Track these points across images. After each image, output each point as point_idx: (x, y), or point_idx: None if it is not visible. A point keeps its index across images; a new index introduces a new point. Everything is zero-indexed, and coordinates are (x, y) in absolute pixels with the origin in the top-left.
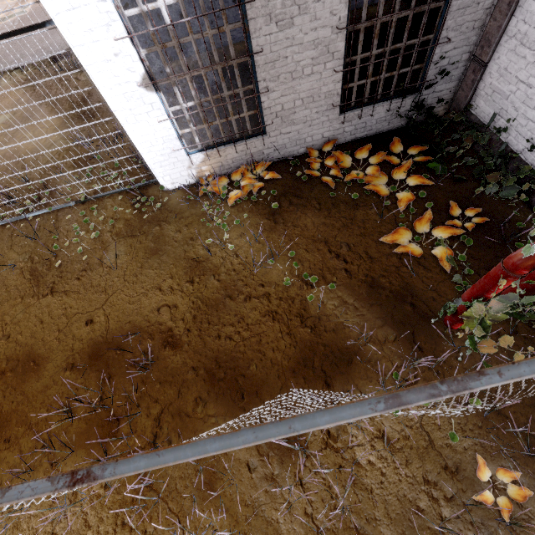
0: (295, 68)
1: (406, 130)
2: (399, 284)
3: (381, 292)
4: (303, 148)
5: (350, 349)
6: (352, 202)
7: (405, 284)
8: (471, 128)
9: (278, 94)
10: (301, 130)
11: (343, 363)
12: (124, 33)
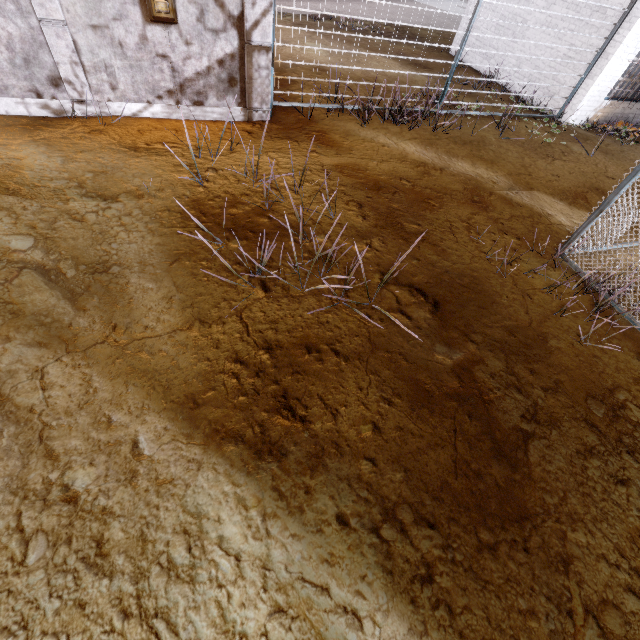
0: None
1: None
2: None
3: None
4: None
5: None
6: None
7: None
8: None
9: None
10: None
11: None
12: None
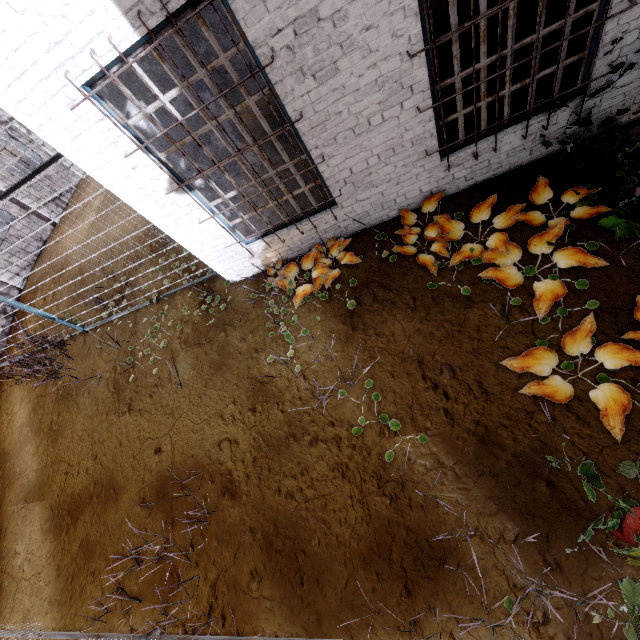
0: (356, 122)
1: (564, 157)
2: (529, 444)
3: (498, 455)
4: (395, 210)
5: (444, 543)
6: (463, 295)
7: (539, 444)
8: None
9: (341, 158)
10: (386, 191)
11: (431, 562)
12: (133, 144)
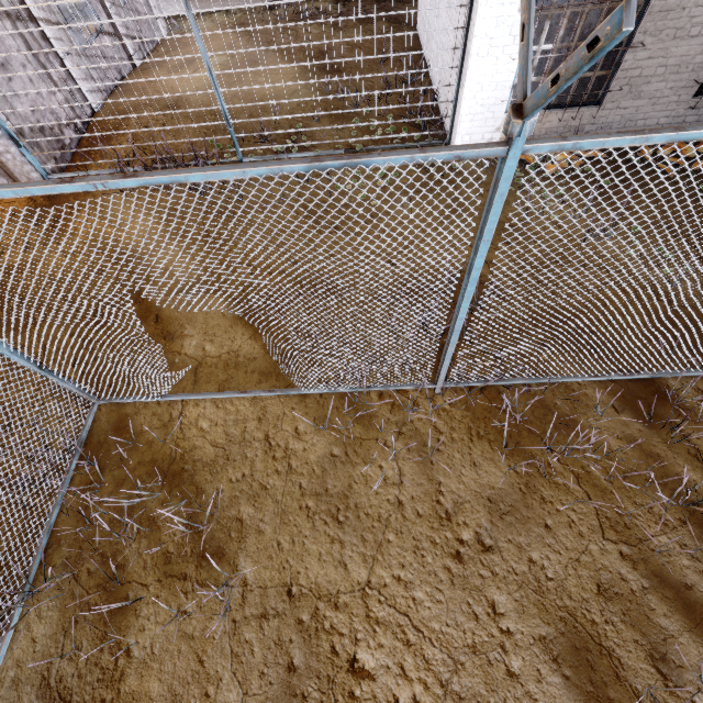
0: (684, 25)
1: None
2: None
3: None
4: None
5: None
6: (695, 195)
7: None
8: None
9: (647, 55)
10: (640, 108)
11: None
12: None
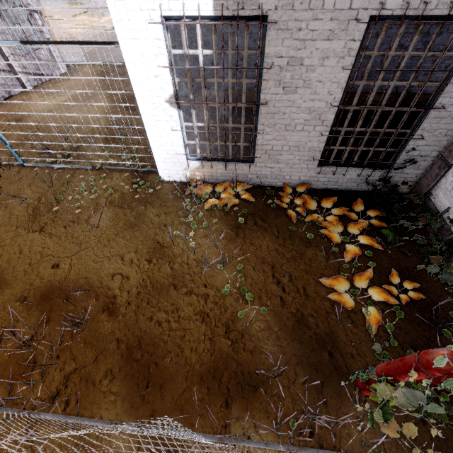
0: (290, 123)
1: (371, 195)
2: (324, 329)
3: (306, 331)
4: (281, 182)
5: (260, 376)
6: (306, 240)
7: (329, 331)
8: (428, 211)
9: (271, 137)
10: (282, 169)
11: (248, 387)
12: (166, 63)
